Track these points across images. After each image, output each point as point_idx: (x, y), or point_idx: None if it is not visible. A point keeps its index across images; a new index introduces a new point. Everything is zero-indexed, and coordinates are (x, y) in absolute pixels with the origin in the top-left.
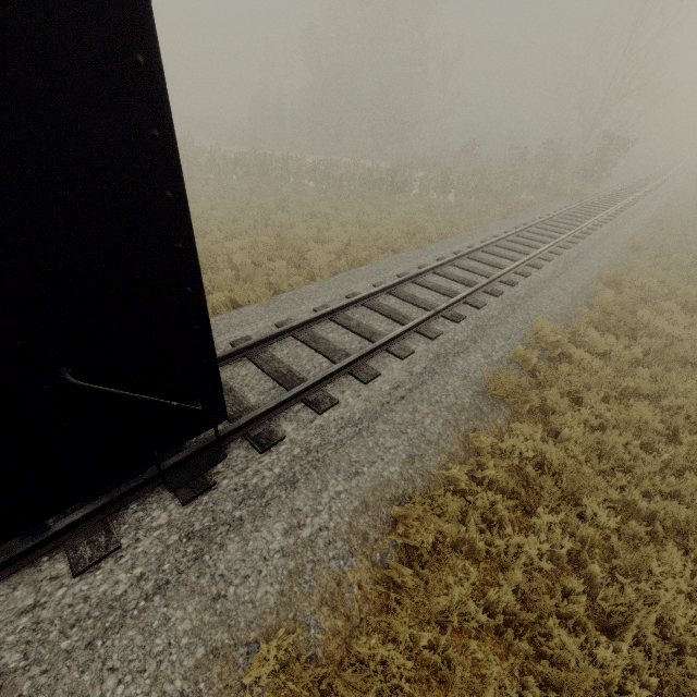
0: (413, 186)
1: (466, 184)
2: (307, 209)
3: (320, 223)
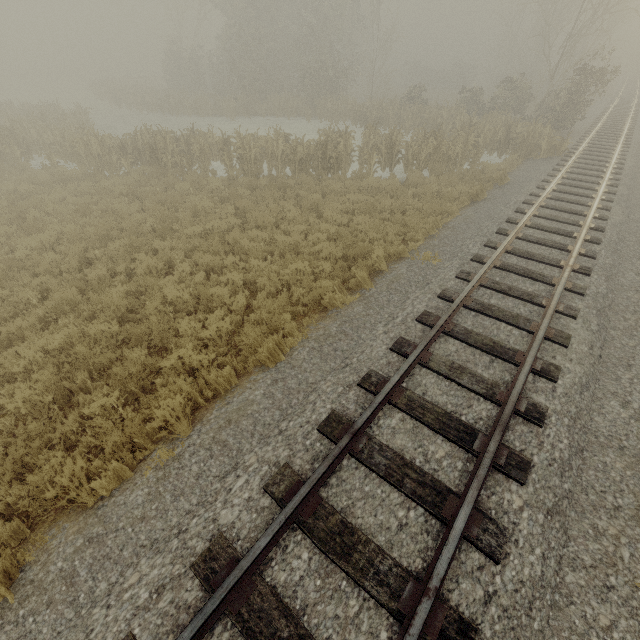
0: (350, 160)
1: (417, 152)
2: (198, 228)
3: (210, 259)
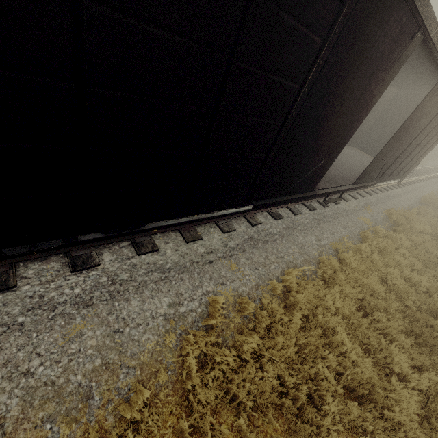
0: None
1: None
2: None
3: None
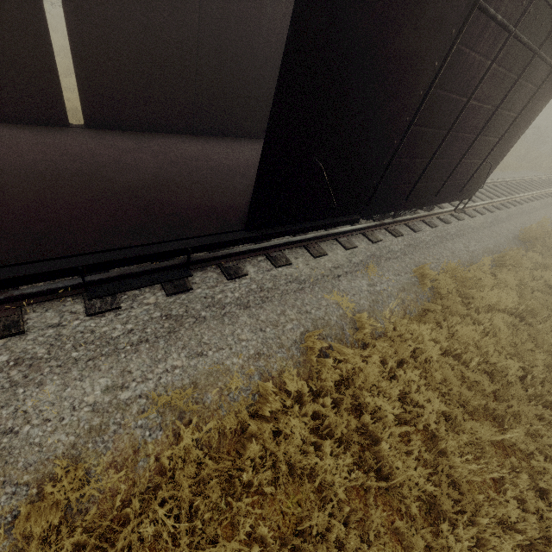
0: None
1: None
2: None
3: None
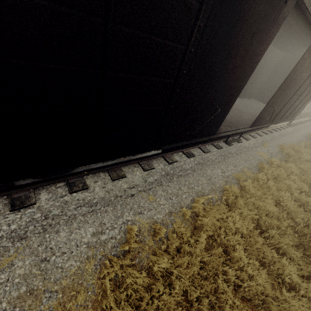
0: None
1: None
2: None
3: None
